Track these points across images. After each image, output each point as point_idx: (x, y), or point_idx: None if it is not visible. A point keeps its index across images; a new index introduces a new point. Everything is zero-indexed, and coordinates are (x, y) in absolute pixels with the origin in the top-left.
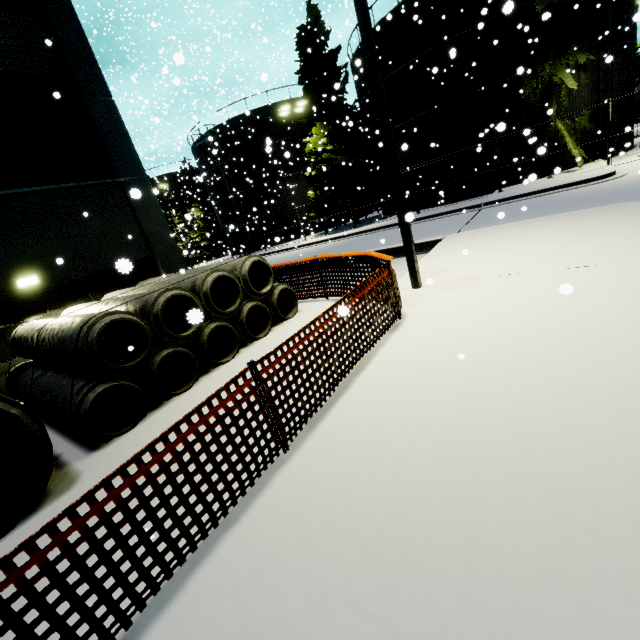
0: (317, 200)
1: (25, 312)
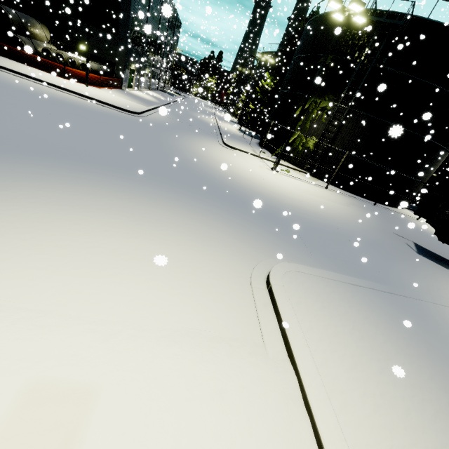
0: (246, 110)
1: (81, 54)
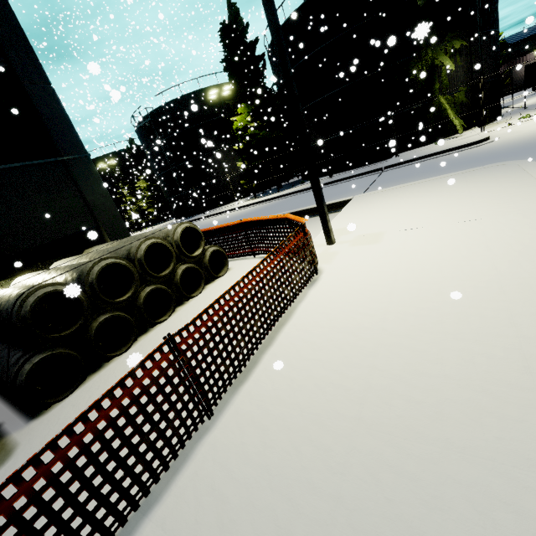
0: (245, 169)
1: None
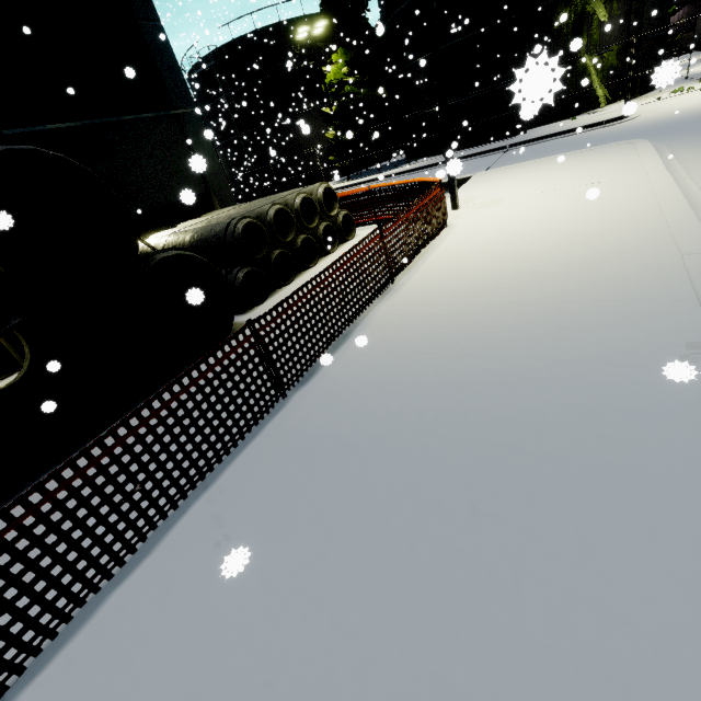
0: (338, 141)
1: None
